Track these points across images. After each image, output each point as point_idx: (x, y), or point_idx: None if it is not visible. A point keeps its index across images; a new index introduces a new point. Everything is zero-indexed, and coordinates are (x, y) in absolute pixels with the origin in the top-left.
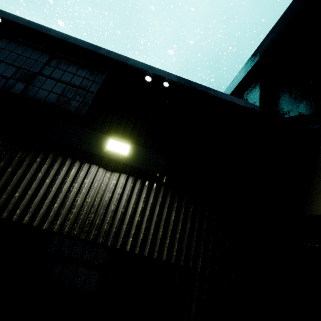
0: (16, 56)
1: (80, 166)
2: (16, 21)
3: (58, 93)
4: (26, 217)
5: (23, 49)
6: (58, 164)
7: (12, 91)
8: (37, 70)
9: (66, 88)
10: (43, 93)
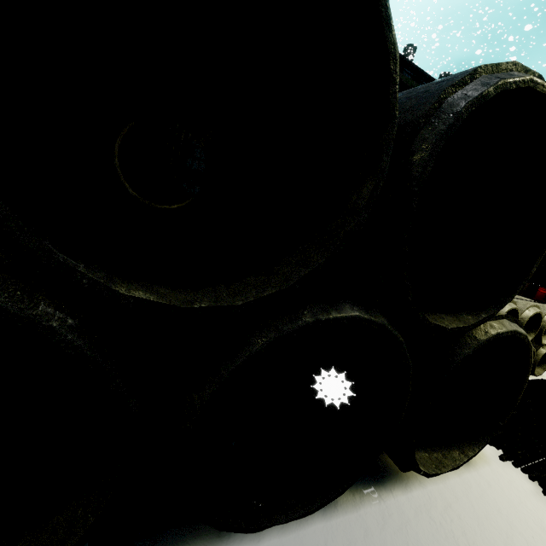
0: None
1: None
2: None
3: None
4: None
5: None
6: None
7: None
8: None
9: None
10: None
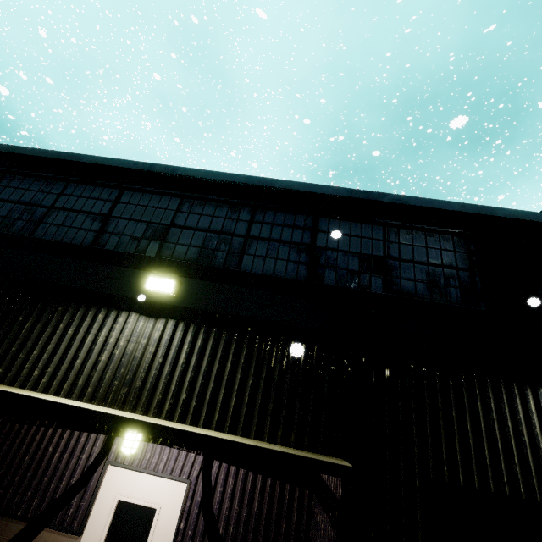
0: (347, 238)
1: (536, 394)
2: (338, 194)
3: (425, 280)
4: (521, 488)
5: (348, 226)
6: (507, 396)
7: (373, 290)
8: (382, 253)
9: (429, 270)
10: (408, 285)
